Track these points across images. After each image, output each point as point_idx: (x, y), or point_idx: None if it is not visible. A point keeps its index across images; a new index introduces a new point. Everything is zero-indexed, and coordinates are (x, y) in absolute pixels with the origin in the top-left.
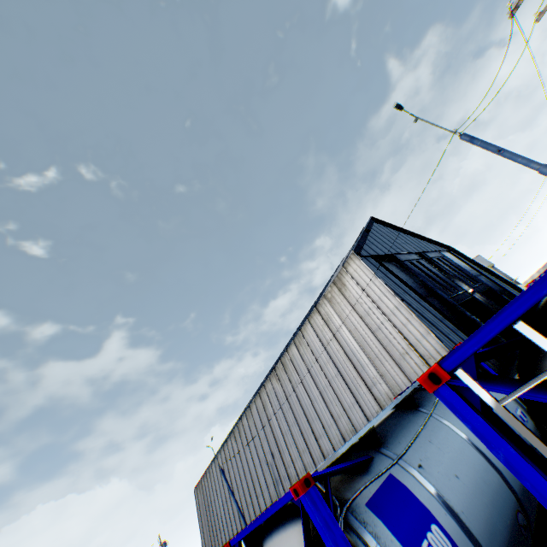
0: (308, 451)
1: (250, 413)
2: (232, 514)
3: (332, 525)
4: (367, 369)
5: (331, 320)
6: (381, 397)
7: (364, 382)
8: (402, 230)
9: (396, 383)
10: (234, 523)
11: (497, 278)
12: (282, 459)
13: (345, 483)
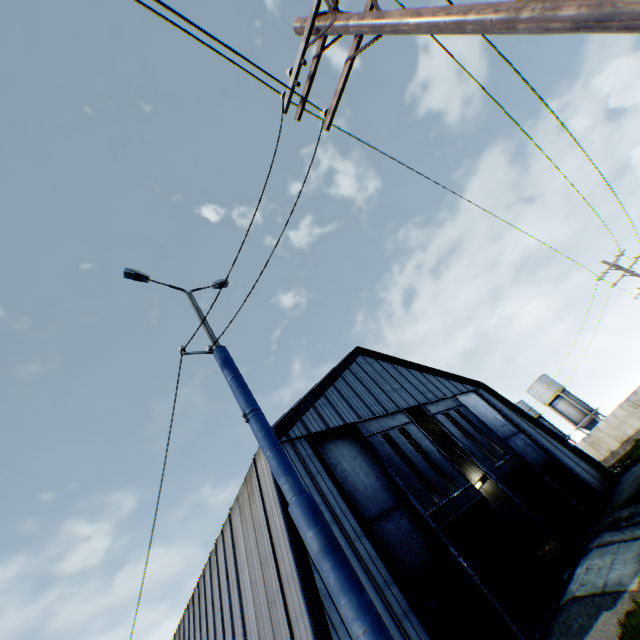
0: None
1: None
2: None
3: None
4: None
5: (238, 546)
6: None
7: None
8: (407, 362)
9: None
10: None
11: (546, 433)
12: None
13: None
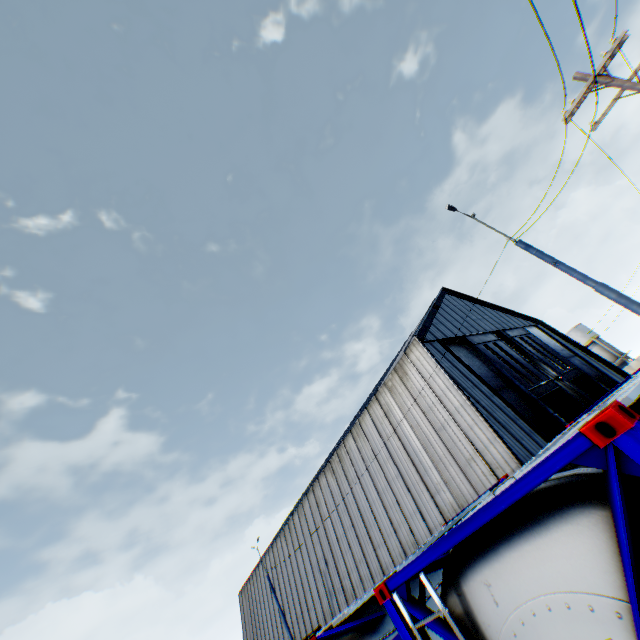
0: (365, 562)
1: (303, 510)
2: (280, 627)
3: None
4: (430, 473)
5: (391, 412)
6: (445, 506)
7: (427, 487)
8: (480, 301)
9: (461, 492)
10: (282, 638)
11: (595, 358)
12: (336, 568)
13: None
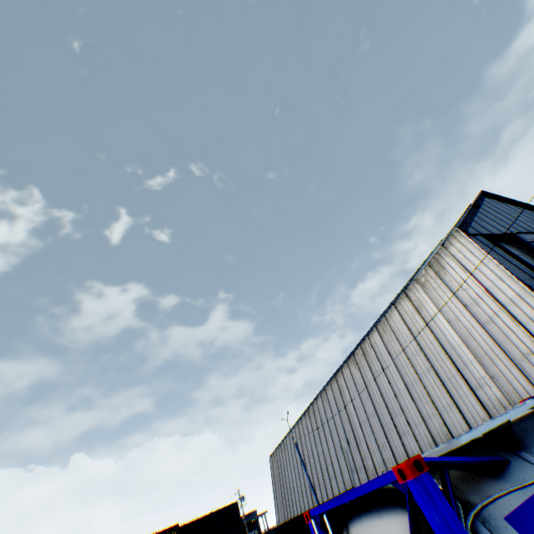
0: (388, 446)
1: (326, 395)
2: (304, 489)
3: (456, 529)
4: (469, 367)
5: (423, 308)
6: (489, 402)
7: (465, 382)
8: (526, 206)
9: (512, 388)
10: (306, 499)
11: None
12: (358, 448)
13: (467, 482)
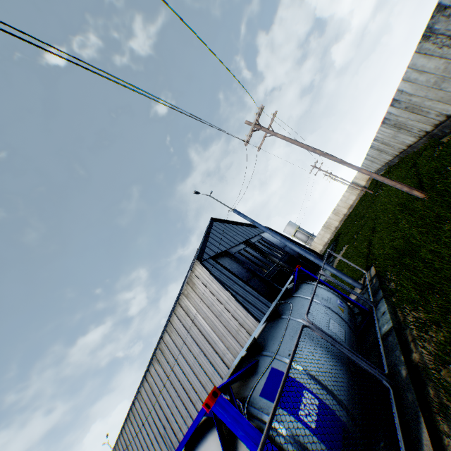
0: (189, 416)
1: (141, 396)
2: None
3: None
4: (218, 344)
5: (190, 311)
6: (230, 362)
7: (218, 354)
8: (235, 222)
9: (236, 351)
10: None
11: (297, 244)
12: (172, 428)
13: None
